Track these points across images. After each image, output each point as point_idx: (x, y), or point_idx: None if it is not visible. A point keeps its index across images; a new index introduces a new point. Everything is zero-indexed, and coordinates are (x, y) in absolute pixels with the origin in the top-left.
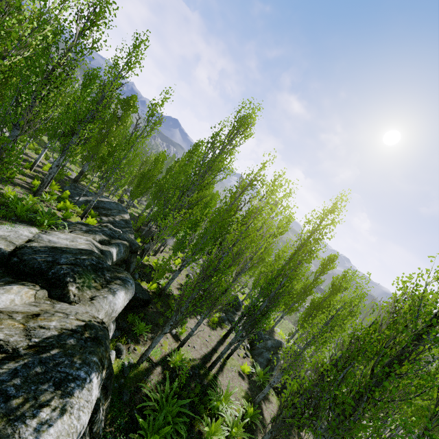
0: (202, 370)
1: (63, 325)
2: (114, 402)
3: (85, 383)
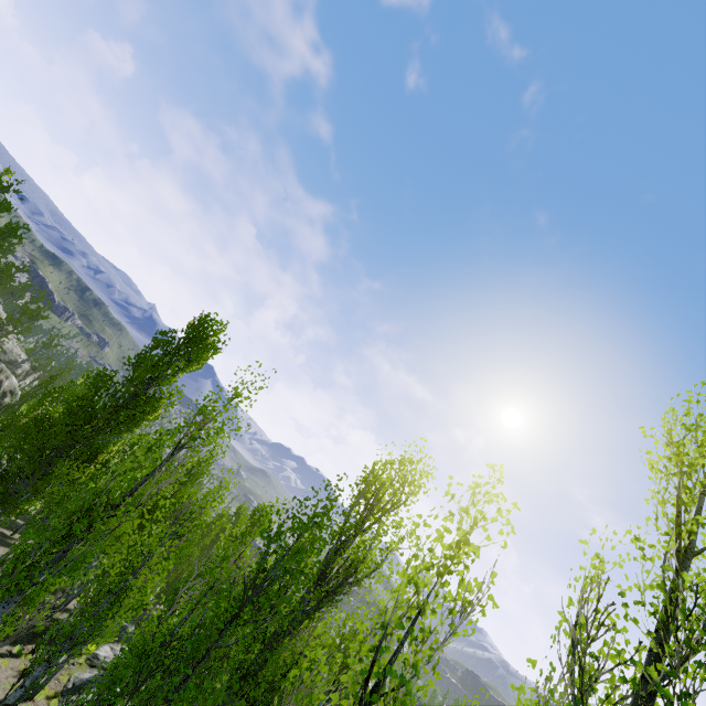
0: None
1: None
2: None
3: None
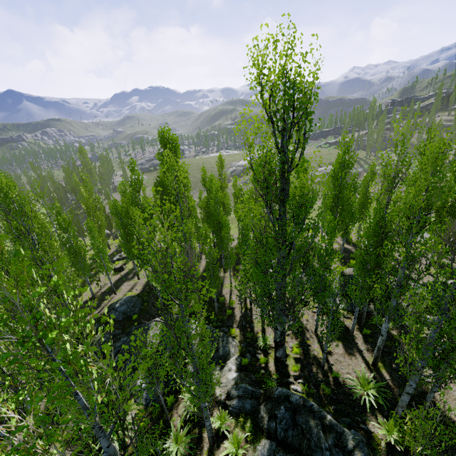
0: None
1: None
2: None
3: None
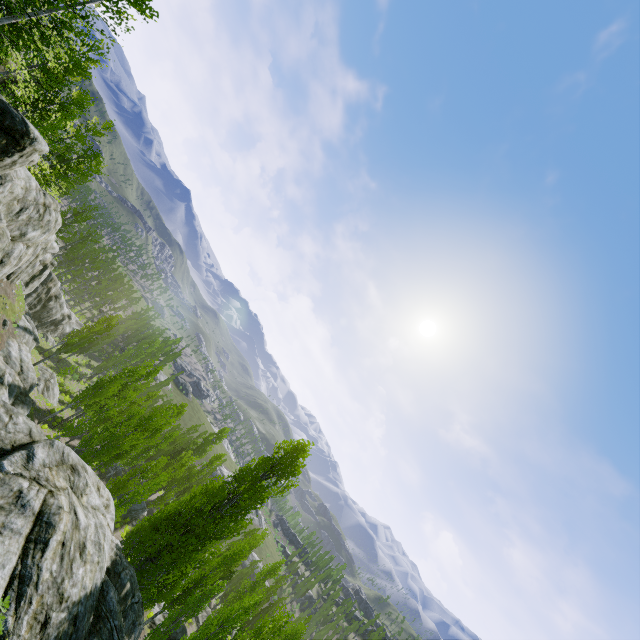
0: None
1: None
2: None
3: None
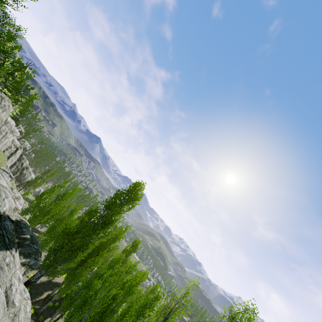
0: None
1: None
2: None
3: None
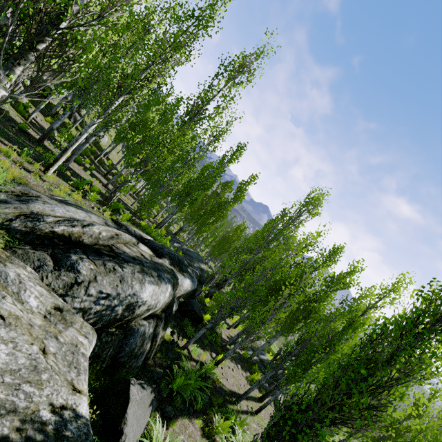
0: (228, 396)
1: (163, 263)
2: (163, 352)
3: (166, 284)
